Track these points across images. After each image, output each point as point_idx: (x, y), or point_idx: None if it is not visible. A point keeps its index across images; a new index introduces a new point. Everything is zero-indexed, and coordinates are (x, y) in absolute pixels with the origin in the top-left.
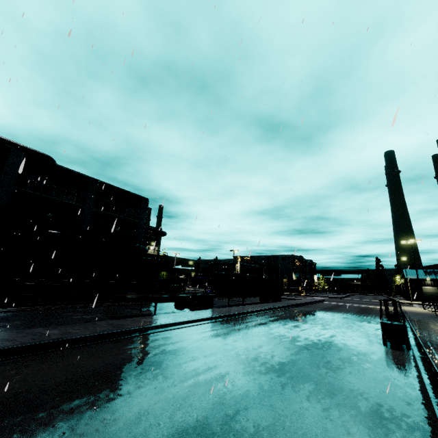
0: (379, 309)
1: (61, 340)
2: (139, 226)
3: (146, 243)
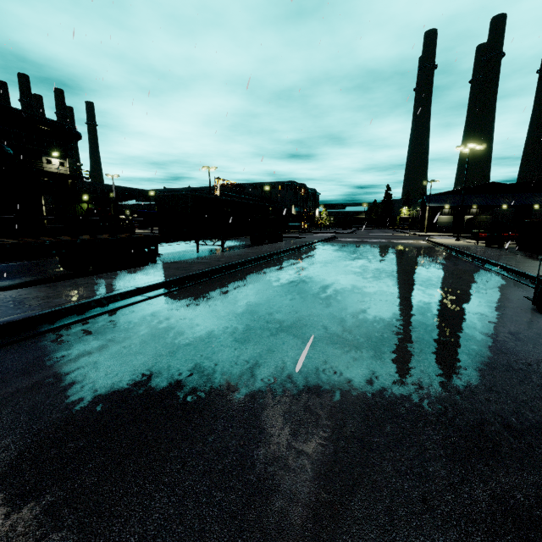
0: (410, 244)
1: None
2: None
3: (40, 153)
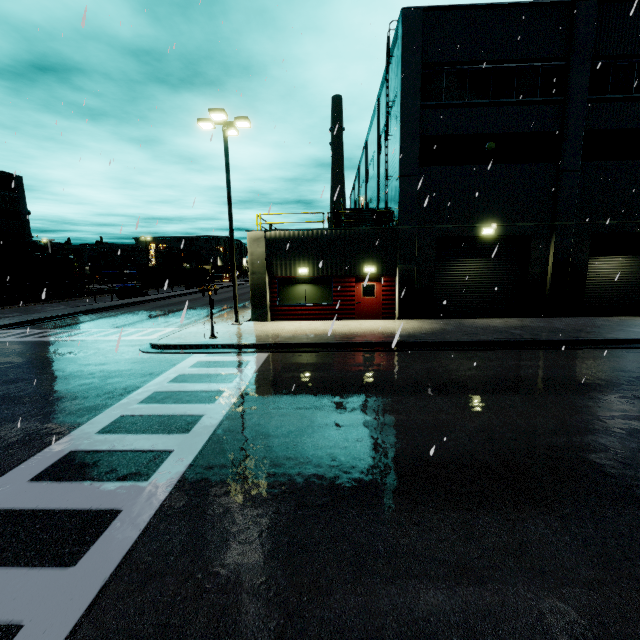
0: None
1: (100, 308)
2: (22, 216)
3: None
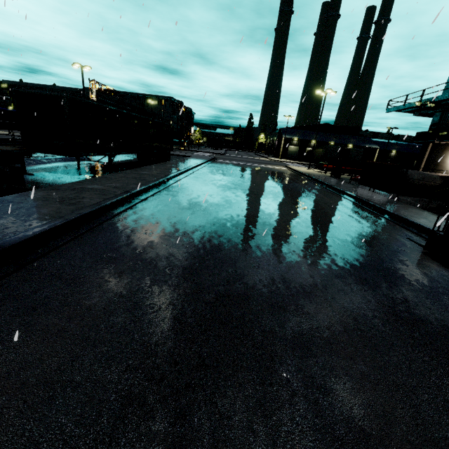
0: (278, 170)
1: None
2: None
3: None
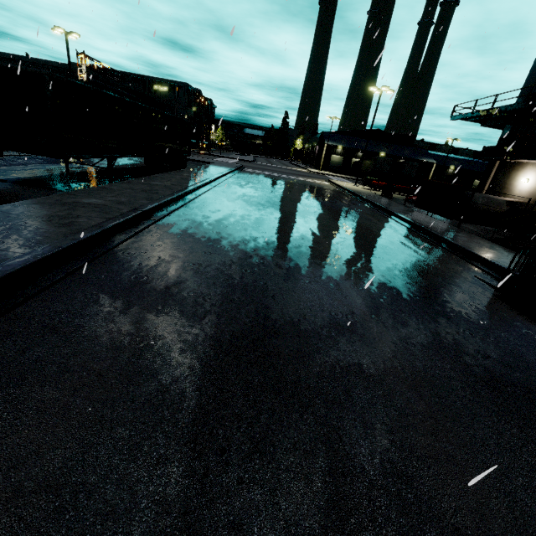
0: (320, 186)
1: None
2: None
3: None
